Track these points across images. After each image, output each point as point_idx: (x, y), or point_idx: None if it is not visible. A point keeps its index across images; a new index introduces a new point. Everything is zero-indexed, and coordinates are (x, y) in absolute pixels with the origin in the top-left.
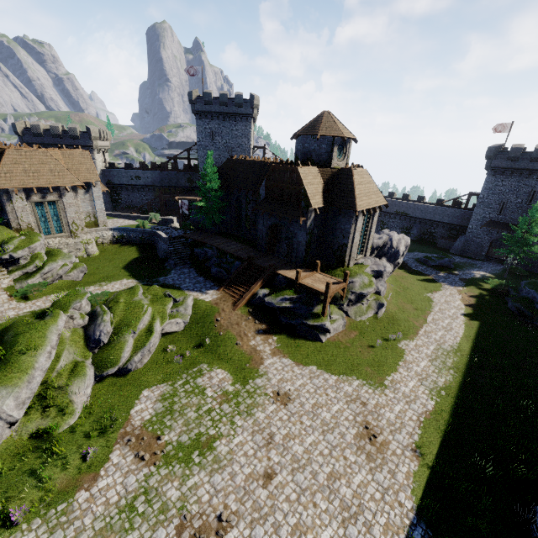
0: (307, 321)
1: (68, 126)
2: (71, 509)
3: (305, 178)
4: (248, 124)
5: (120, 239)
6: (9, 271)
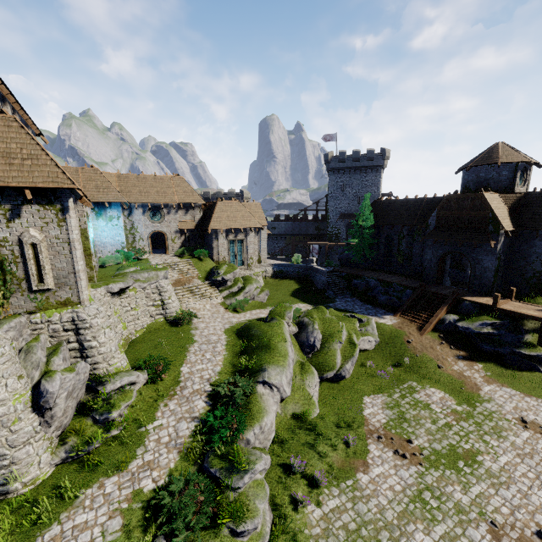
0: (519, 350)
1: (228, 191)
2: (360, 487)
3: (491, 203)
4: (378, 174)
5: (279, 274)
6: (220, 290)
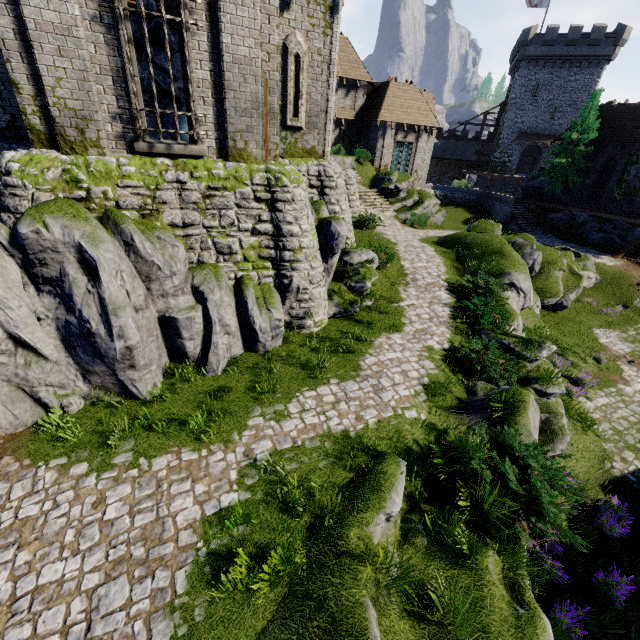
0: None
1: None
2: (626, 394)
3: None
4: (597, 72)
5: (441, 200)
6: (390, 202)
